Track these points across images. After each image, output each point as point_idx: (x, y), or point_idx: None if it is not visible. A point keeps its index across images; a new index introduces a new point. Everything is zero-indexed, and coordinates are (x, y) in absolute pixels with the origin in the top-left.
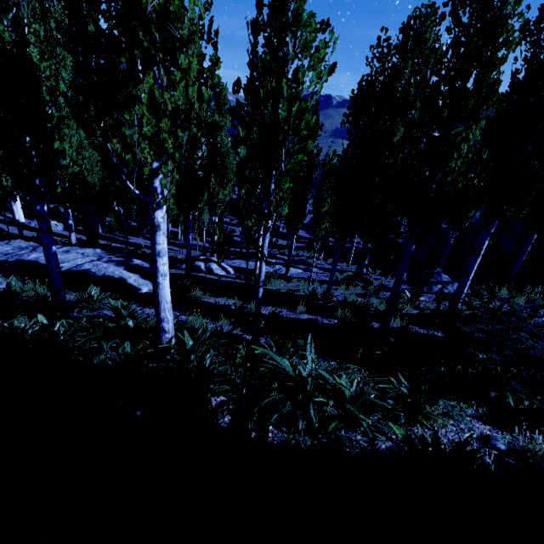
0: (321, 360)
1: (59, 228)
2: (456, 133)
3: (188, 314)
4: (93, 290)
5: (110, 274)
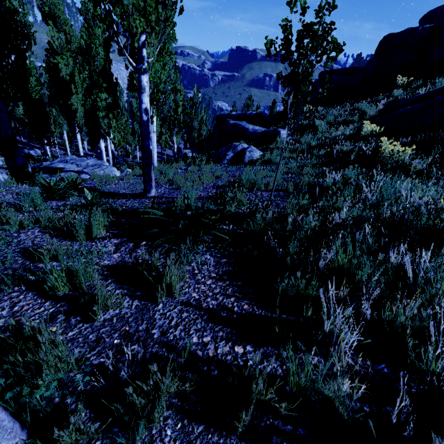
0: None
1: None
2: None
3: None
4: None
5: None
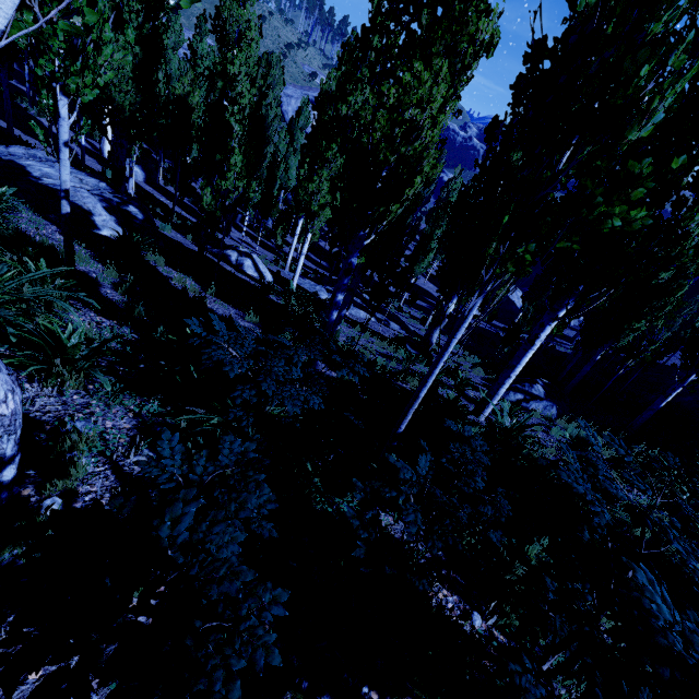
0: (126, 328)
1: (139, 177)
2: (391, 69)
3: (96, 257)
4: (4, 188)
5: (80, 202)
